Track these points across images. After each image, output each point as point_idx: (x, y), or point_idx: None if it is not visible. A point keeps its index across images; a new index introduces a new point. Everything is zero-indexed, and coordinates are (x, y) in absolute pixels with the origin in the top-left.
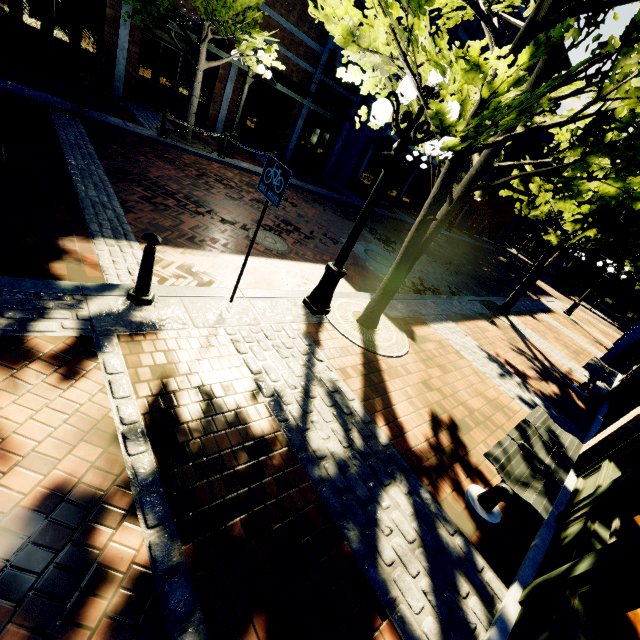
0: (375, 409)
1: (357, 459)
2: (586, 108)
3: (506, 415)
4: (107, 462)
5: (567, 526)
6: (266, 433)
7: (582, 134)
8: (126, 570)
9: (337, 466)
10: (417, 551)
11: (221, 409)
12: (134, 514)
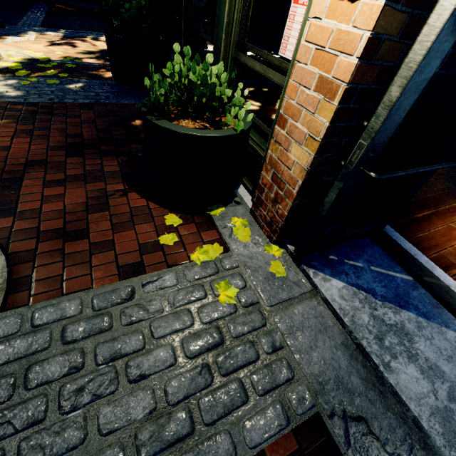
0: None
1: None
2: None
3: None
4: None
5: None
6: None
7: None
8: None
9: None
10: None
11: None
12: None
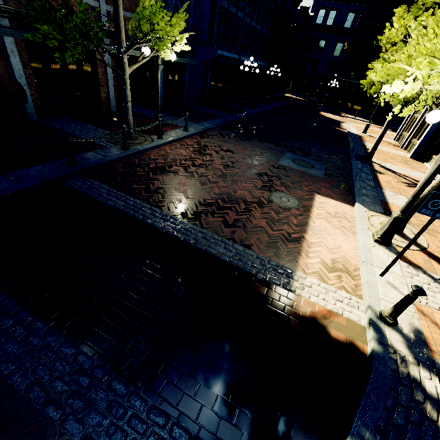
0: None
1: None
2: None
3: None
4: None
5: None
6: None
7: None
8: None
9: None
10: None
11: None
12: None
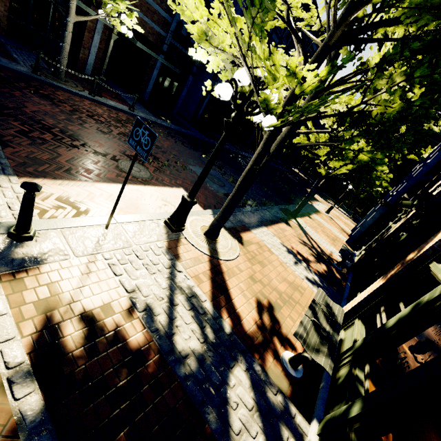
0: (220, 305)
1: (211, 351)
2: (355, 107)
3: (300, 292)
4: None
5: (339, 369)
6: (141, 345)
7: (352, 122)
8: None
9: (197, 361)
10: (255, 415)
11: (102, 331)
12: None
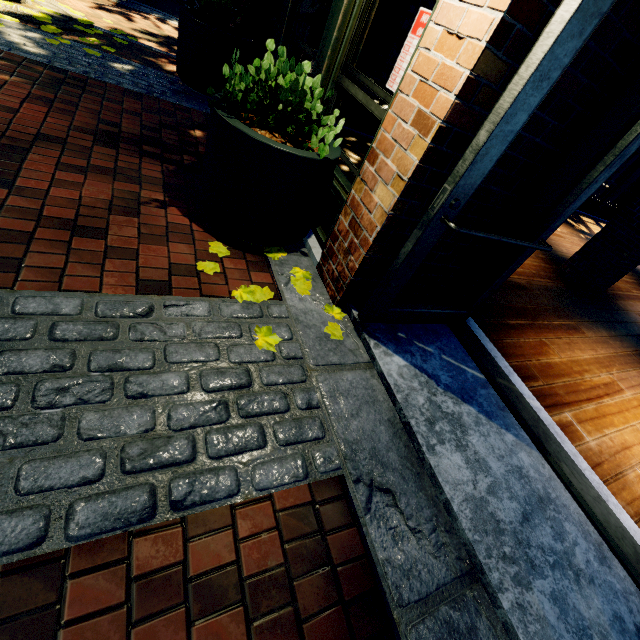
0: None
1: None
2: None
3: None
4: None
5: None
6: None
7: None
8: None
9: None
10: None
11: None
12: None
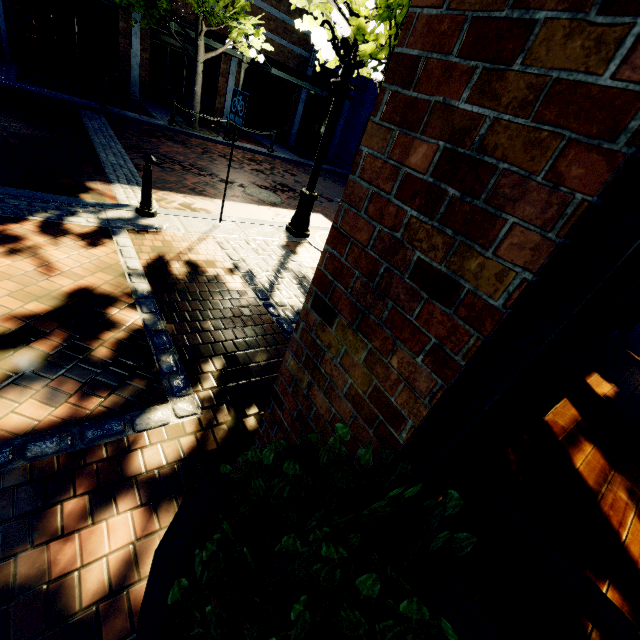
0: None
1: None
2: None
3: None
4: (117, 284)
5: None
6: (238, 289)
7: None
8: (128, 327)
9: (294, 312)
10: None
11: (203, 274)
12: (134, 308)
